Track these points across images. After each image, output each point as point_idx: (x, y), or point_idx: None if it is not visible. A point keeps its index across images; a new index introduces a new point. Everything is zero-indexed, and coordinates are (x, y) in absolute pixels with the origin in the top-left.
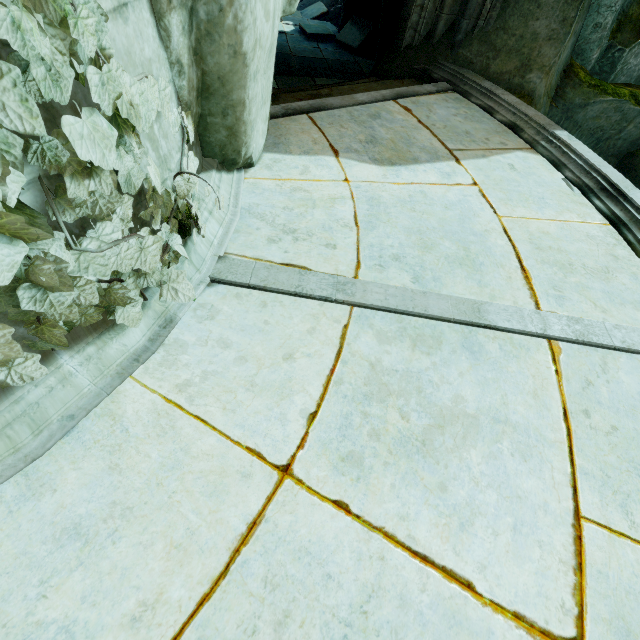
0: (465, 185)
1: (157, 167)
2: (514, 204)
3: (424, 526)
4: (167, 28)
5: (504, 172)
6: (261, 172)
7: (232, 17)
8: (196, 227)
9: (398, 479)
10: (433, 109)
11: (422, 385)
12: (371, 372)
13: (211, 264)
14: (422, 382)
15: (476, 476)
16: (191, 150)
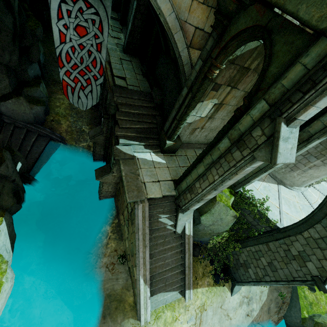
0: None
1: None
2: None
3: None
4: None
5: None
6: None
7: None
8: None
9: None
10: None
11: None
12: (321, 197)
13: None
14: None
15: None
16: None
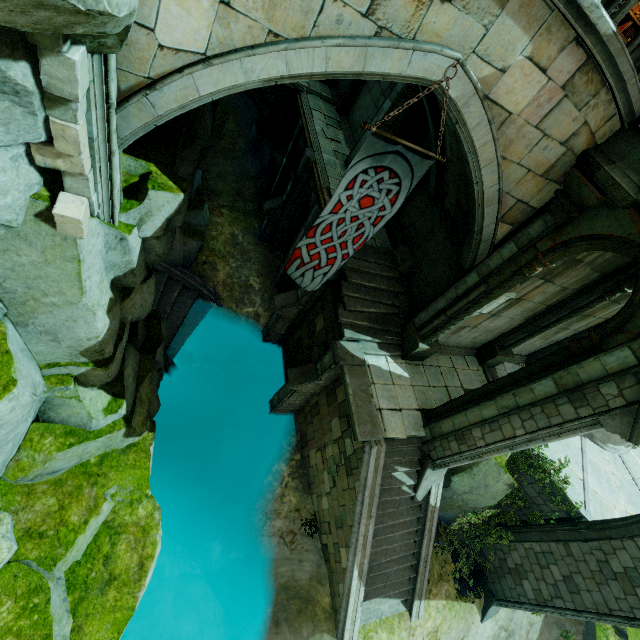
0: None
1: None
2: None
3: None
4: None
5: None
6: None
7: None
8: None
9: None
10: None
11: None
12: None
13: None
14: None
15: None
16: None
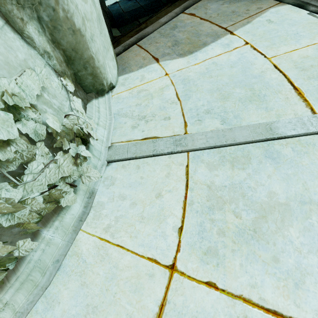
0: (240, 47)
1: (56, 115)
2: (277, 46)
3: (269, 290)
4: (29, 36)
5: (265, 27)
6: (119, 89)
7: (62, 11)
8: (91, 136)
9: (243, 260)
10: (208, 7)
11: (244, 191)
12: (209, 191)
13: (105, 153)
14: (244, 189)
15: (298, 247)
16: (76, 95)
